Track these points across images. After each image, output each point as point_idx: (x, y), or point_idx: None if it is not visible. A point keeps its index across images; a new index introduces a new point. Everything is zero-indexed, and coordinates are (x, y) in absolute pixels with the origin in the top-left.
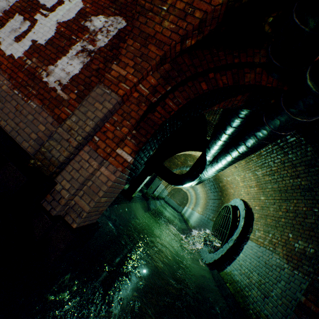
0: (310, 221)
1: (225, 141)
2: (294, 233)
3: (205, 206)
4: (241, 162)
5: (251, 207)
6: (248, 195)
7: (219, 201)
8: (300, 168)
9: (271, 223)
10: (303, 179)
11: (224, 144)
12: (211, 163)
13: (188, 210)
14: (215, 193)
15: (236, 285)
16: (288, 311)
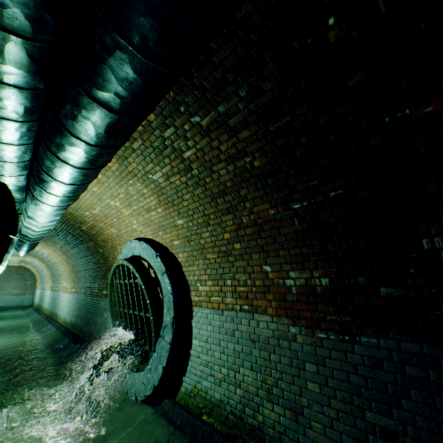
0: (293, 230)
1: (24, 84)
2: (273, 261)
3: (74, 275)
4: (111, 165)
5: (166, 246)
6: (151, 226)
7: (97, 257)
8: (248, 132)
9: (219, 260)
10: (258, 155)
11: (29, 104)
12: (29, 193)
13: (46, 294)
14: (81, 246)
15: (224, 413)
16: (363, 425)
